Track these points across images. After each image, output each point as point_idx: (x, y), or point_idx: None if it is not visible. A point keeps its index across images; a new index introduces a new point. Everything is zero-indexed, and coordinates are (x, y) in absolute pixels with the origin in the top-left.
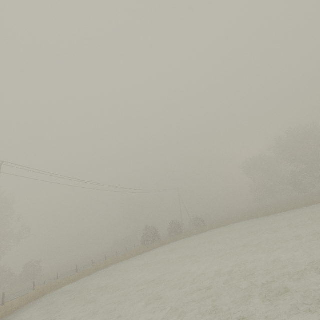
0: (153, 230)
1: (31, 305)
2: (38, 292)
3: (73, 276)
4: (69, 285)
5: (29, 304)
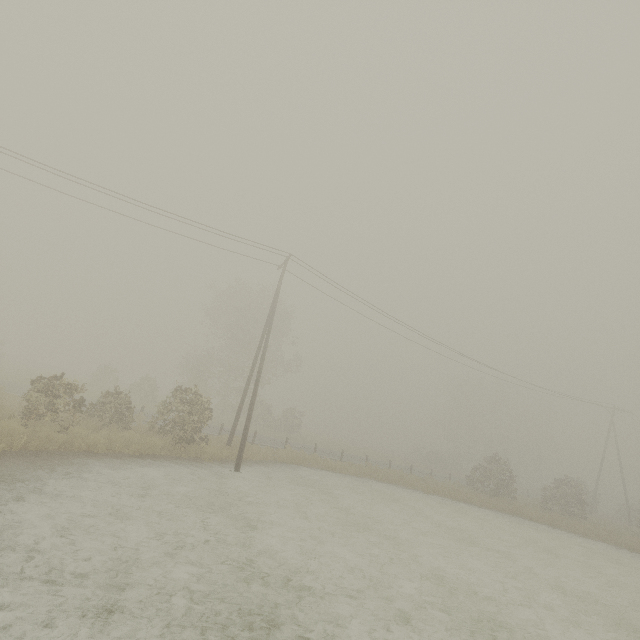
0: (502, 470)
1: (276, 466)
2: (288, 455)
3: (334, 461)
4: (325, 472)
5: (275, 463)
